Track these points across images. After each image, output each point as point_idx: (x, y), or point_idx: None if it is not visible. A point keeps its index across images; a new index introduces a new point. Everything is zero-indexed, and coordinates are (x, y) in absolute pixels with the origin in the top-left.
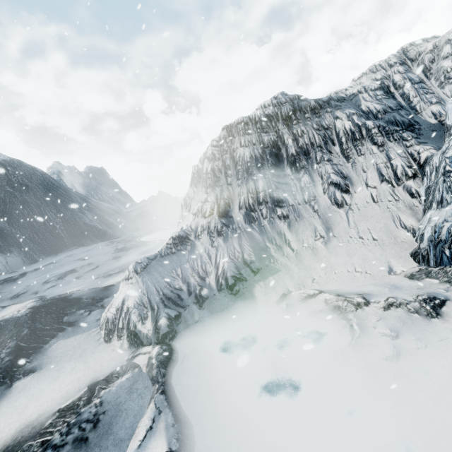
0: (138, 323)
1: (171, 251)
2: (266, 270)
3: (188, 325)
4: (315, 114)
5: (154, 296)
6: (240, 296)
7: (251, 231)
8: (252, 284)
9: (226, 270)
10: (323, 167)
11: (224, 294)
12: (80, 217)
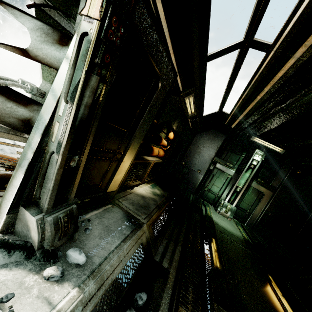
0: None
1: None
2: None
3: None
4: None
5: None
6: None
7: None
8: None
9: None
10: None
11: None
12: None
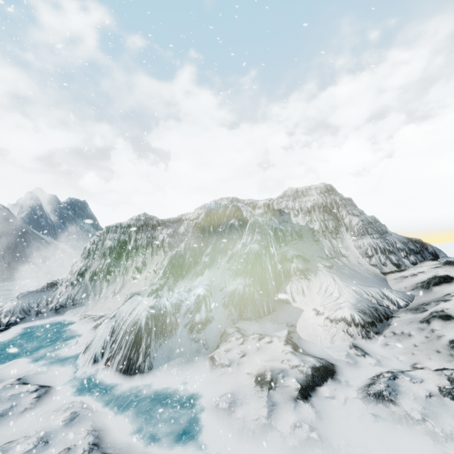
0: (3, 318)
1: (44, 290)
2: (80, 304)
3: (25, 322)
4: (153, 228)
5: (17, 309)
6: (58, 314)
7: (89, 285)
8: (68, 309)
9: (59, 302)
10: (139, 258)
11: (52, 312)
12: (27, 255)
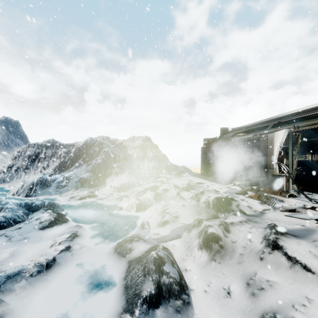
0: None
1: None
2: (8, 182)
3: None
4: (56, 148)
5: None
6: None
7: (14, 173)
8: (0, 184)
9: None
10: (46, 162)
11: None
12: None
